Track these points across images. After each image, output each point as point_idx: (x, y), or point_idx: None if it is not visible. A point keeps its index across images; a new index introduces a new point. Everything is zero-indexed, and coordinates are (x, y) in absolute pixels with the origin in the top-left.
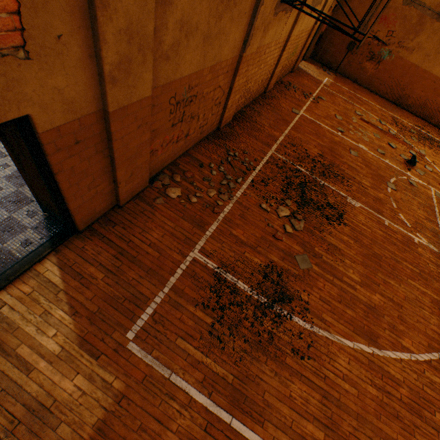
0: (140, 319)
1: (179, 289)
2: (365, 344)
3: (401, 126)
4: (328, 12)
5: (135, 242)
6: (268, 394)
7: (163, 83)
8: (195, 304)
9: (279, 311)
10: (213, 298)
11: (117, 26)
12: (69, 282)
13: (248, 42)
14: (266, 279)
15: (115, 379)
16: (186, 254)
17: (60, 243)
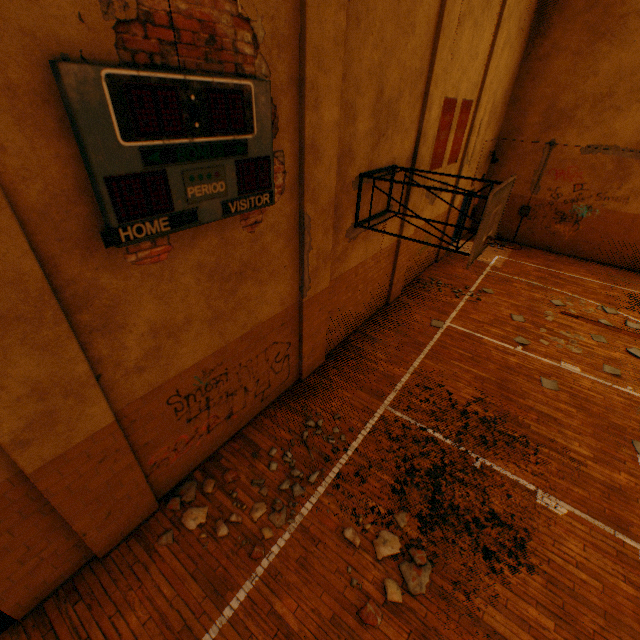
0: None
1: None
2: None
3: None
4: (472, 186)
5: (94, 639)
6: None
7: (145, 392)
8: None
9: None
10: None
11: (12, 397)
12: None
13: (305, 286)
14: None
15: None
16: None
17: None
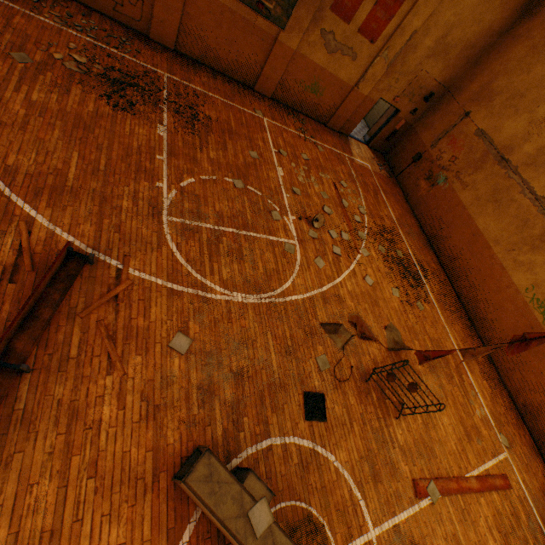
0: None
1: None
2: None
3: (391, 238)
4: (397, 103)
5: None
6: None
7: None
8: None
9: None
10: None
11: None
12: None
13: None
14: None
15: None
16: None
17: None
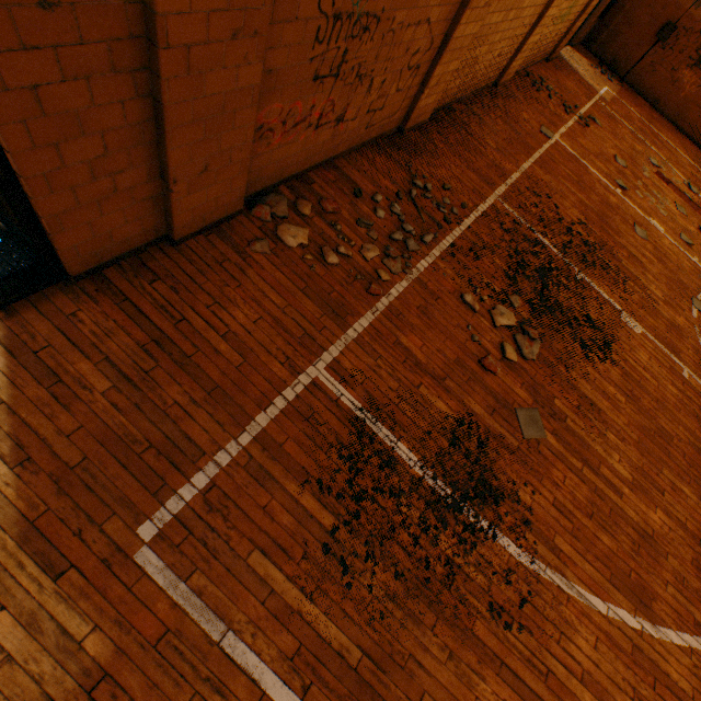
0: (176, 496)
1: (274, 442)
2: (629, 609)
3: None
4: None
5: (193, 323)
6: (430, 700)
7: None
8: (303, 481)
9: (473, 520)
10: (343, 471)
11: None
12: (25, 388)
13: None
14: (455, 448)
15: (91, 631)
16: (300, 369)
17: (19, 294)
